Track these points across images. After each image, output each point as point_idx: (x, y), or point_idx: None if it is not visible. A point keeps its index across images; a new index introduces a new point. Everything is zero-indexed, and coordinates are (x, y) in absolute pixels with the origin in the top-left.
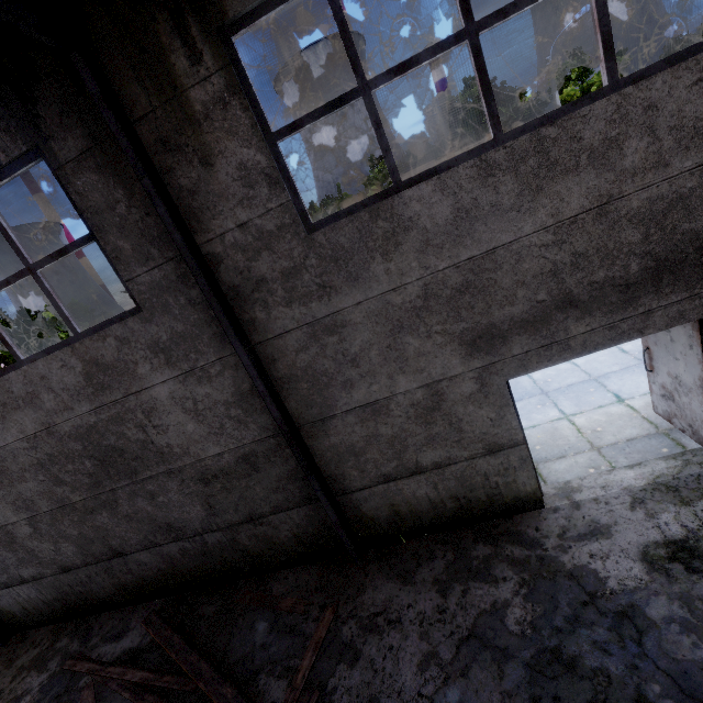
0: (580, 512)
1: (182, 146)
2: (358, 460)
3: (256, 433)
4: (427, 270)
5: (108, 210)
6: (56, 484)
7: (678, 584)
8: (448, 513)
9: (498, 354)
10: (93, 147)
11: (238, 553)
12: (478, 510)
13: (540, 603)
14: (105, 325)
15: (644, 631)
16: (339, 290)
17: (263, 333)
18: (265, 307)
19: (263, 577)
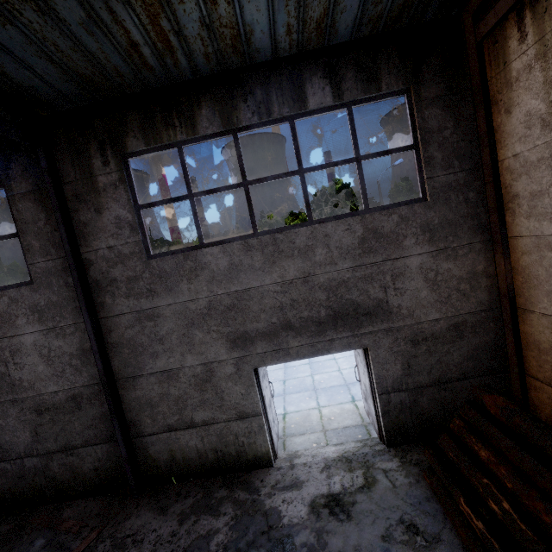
0: (292, 471)
1: (87, 200)
2: (153, 411)
3: (86, 379)
4: (212, 293)
5: (32, 223)
6: None
7: (320, 522)
8: (209, 462)
9: (248, 350)
10: (36, 190)
11: (48, 478)
12: (229, 462)
13: (238, 531)
14: (6, 288)
15: (287, 551)
16: (160, 294)
17: (107, 312)
18: (112, 296)
19: (61, 504)
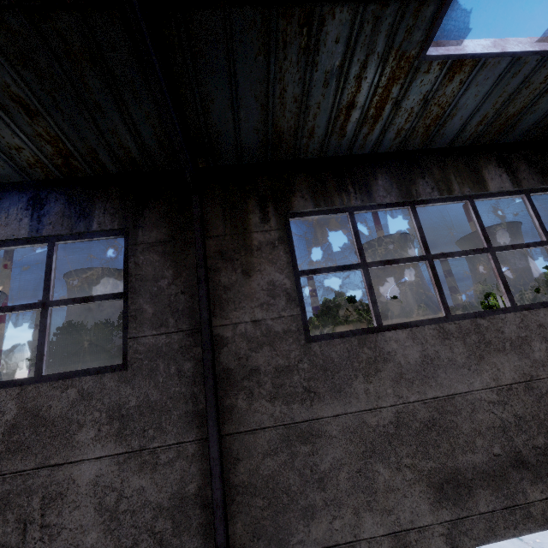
0: None
1: (234, 259)
2: None
3: None
4: (400, 399)
5: (152, 280)
6: None
7: None
8: None
9: (465, 507)
10: (169, 241)
11: None
12: None
13: None
14: (77, 374)
15: None
16: (322, 397)
17: (237, 423)
18: (249, 396)
19: None
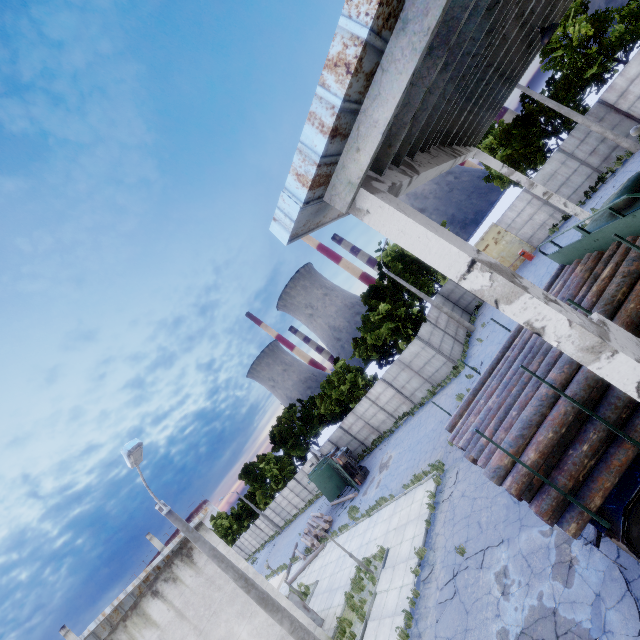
0: None
1: None
2: None
3: None
4: None
5: None
6: None
7: None
8: None
9: None
10: None
11: None
12: None
13: None
14: None
15: None
16: None
17: None
18: None
19: None
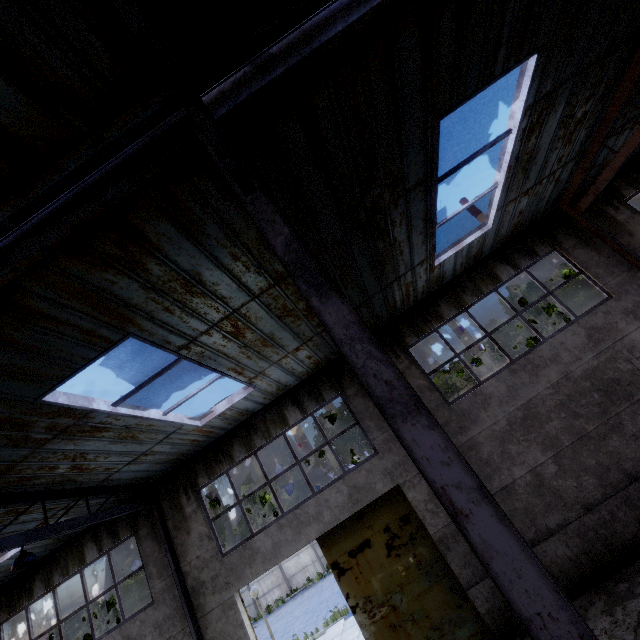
0: None
1: (618, 233)
2: None
3: None
4: None
5: (589, 260)
6: (574, 419)
7: None
8: None
9: None
10: (579, 242)
11: None
12: None
13: None
14: (592, 309)
15: None
16: None
17: None
18: None
19: None
